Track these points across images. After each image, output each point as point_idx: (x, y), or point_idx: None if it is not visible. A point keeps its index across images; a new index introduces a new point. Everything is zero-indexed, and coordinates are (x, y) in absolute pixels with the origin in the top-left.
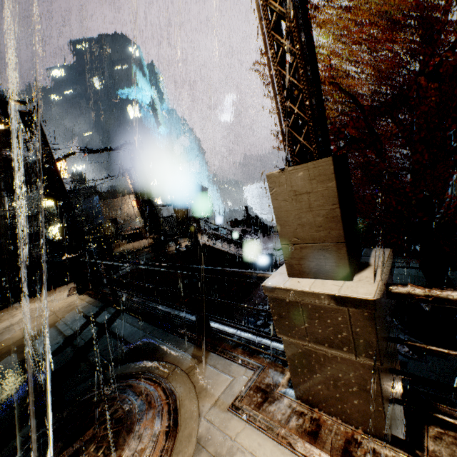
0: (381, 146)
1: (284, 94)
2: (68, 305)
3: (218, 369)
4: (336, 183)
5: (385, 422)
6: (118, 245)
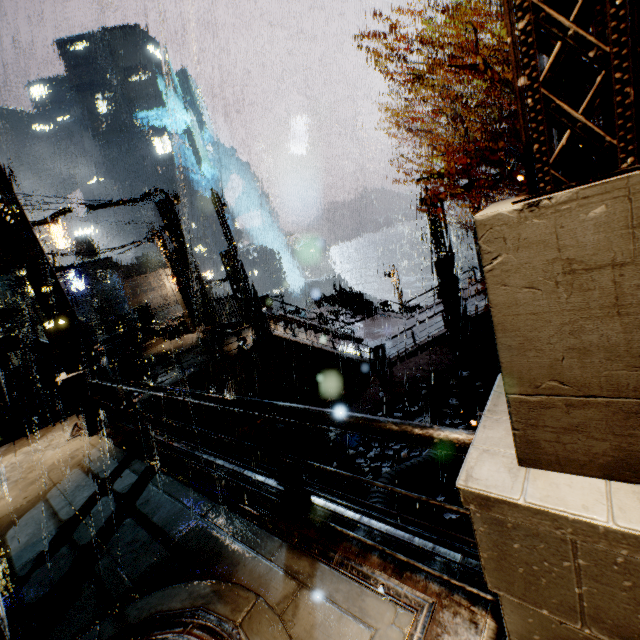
0: None
1: None
2: (70, 457)
3: (340, 606)
4: None
5: None
6: (151, 344)
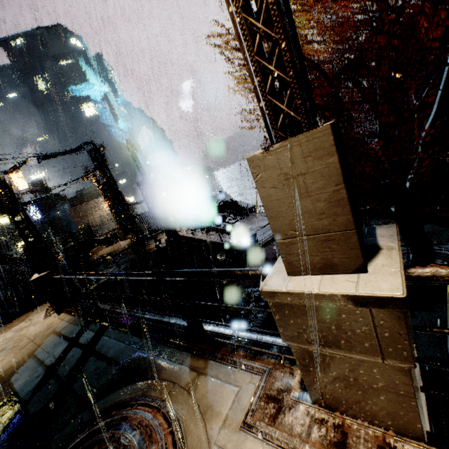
0: (348, 113)
1: (255, 50)
2: (47, 329)
3: (221, 379)
4: (338, 157)
5: (420, 423)
6: (95, 251)
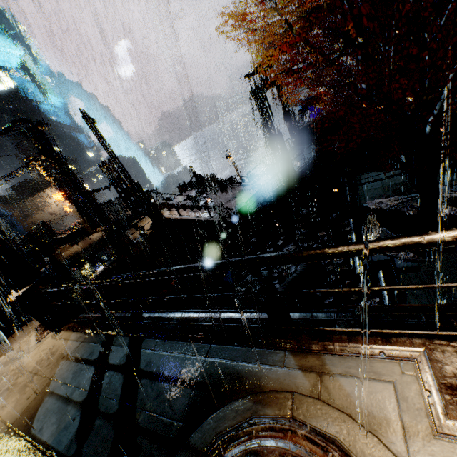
0: (370, 47)
1: None
2: (50, 355)
3: (358, 376)
4: None
5: None
6: (60, 251)
